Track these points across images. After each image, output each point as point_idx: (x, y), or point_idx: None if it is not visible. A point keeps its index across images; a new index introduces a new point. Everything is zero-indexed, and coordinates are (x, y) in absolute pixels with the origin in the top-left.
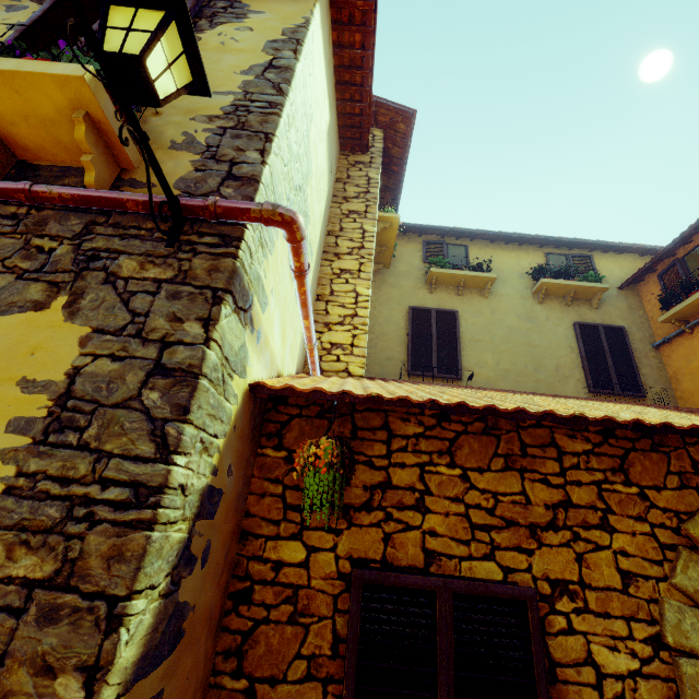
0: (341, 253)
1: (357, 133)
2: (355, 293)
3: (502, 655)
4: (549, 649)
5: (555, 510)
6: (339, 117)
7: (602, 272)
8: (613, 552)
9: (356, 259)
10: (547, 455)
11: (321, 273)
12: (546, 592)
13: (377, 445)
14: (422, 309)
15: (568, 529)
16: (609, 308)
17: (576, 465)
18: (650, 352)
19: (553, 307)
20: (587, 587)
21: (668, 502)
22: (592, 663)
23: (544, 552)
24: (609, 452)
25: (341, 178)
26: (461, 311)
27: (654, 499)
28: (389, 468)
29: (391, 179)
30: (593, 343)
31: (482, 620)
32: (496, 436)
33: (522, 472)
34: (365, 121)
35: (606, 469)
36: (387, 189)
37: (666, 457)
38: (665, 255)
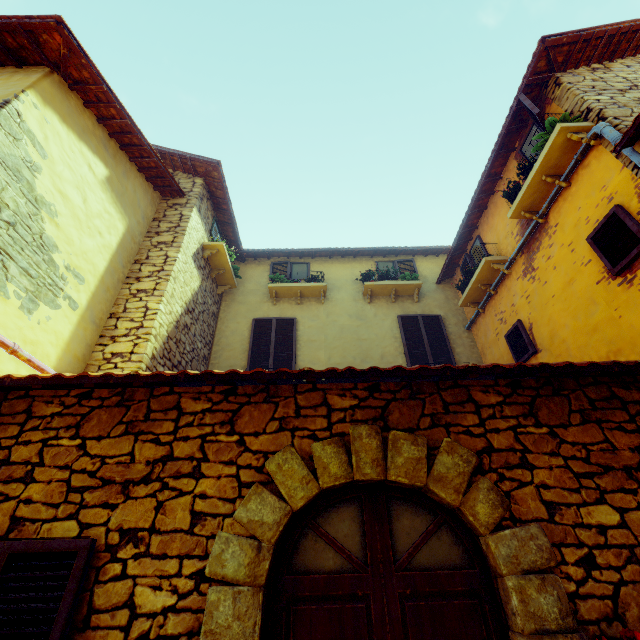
0: (142, 277)
1: (166, 182)
2: (146, 308)
3: (31, 608)
4: (94, 597)
5: (154, 465)
6: (140, 171)
7: (423, 272)
8: (194, 496)
9: (154, 280)
10: (167, 418)
11: (120, 295)
12: (114, 542)
13: (12, 427)
14: (264, 320)
15: (160, 480)
16: (429, 300)
17: (190, 423)
18: (463, 333)
19: (380, 305)
20: (156, 532)
21: (262, 445)
22: (131, 605)
23: (128, 504)
24: (226, 408)
25: (158, 218)
26: (300, 318)
27: (250, 444)
28: (14, 446)
29: (226, 216)
30: (414, 331)
31: (27, 576)
32: (127, 406)
33: (138, 435)
34: (163, 172)
35: (217, 423)
36: (224, 224)
37: (275, 406)
38: (459, 251)
